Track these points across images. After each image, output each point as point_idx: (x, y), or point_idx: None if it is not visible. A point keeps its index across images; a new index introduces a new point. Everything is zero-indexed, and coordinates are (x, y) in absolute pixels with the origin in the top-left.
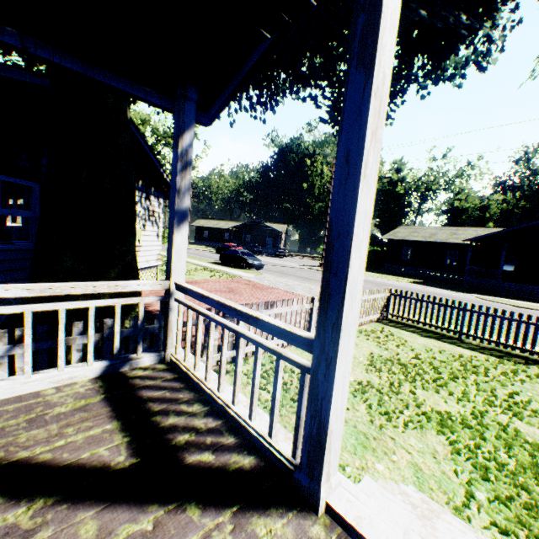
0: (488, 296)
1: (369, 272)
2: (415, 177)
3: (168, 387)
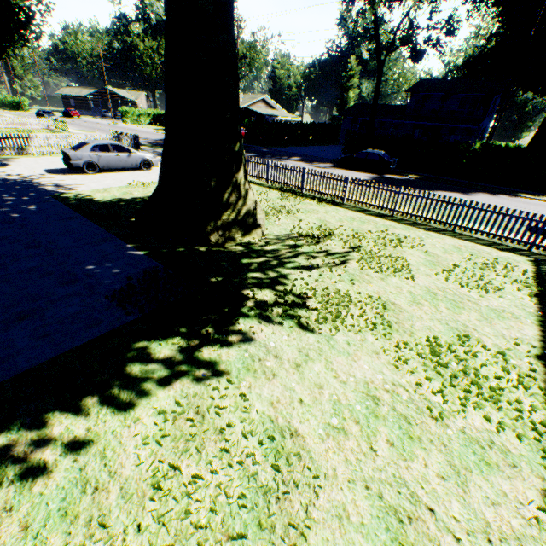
0: None
1: (155, 126)
2: None
3: None
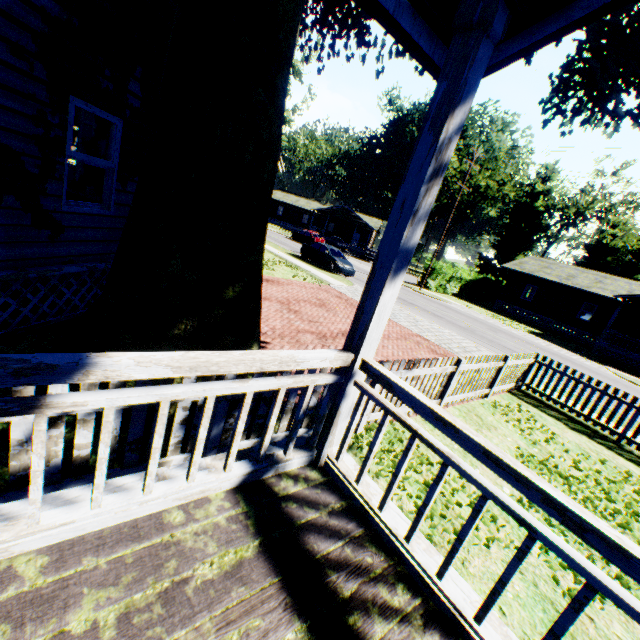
0: (627, 373)
1: (475, 306)
2: (565, 192)
3: (342, 533)
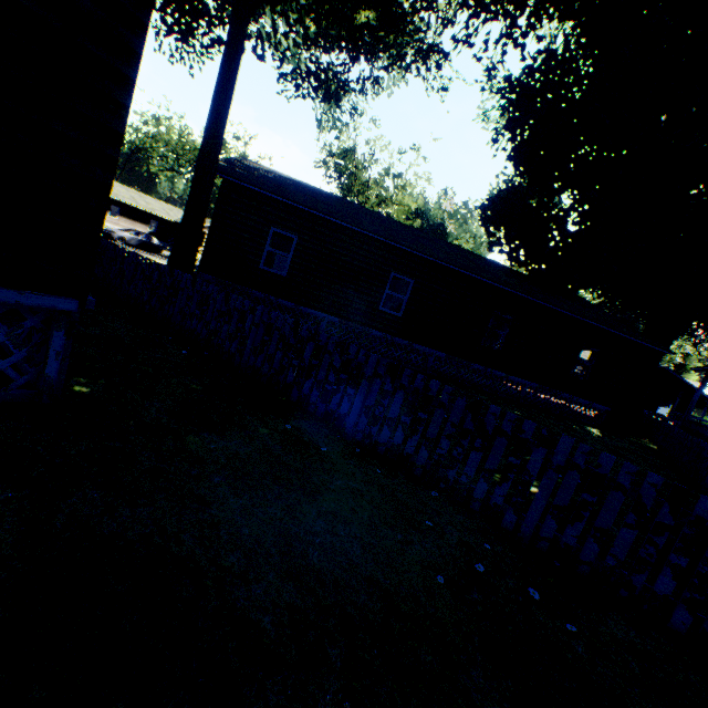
0: None
1: None
2: None
3: None
